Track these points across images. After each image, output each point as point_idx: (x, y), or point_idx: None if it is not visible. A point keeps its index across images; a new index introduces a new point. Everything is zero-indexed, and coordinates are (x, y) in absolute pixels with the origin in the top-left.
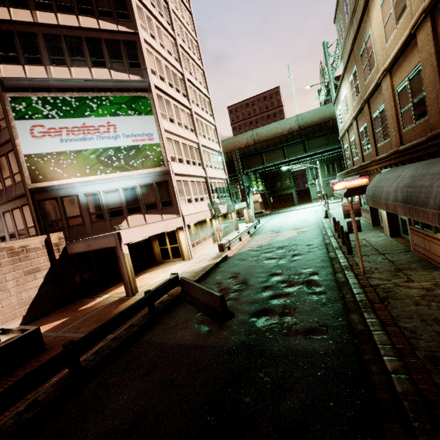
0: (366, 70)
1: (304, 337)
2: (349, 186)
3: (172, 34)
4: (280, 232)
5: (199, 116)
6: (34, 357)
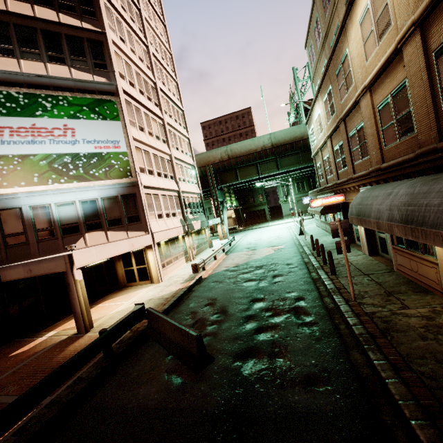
0: (343, 89)
1: (304, 390)
2: (326, 203)
3: (144, 41)
4: (256, 249)
5: (171, 127)
6: None
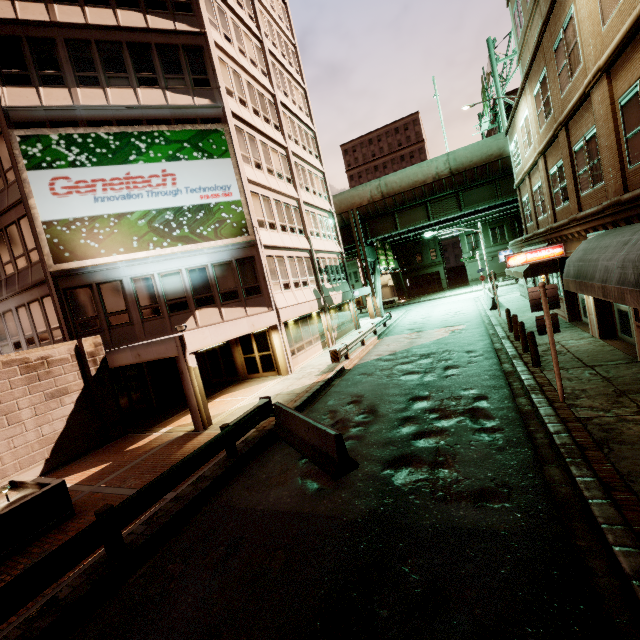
0: (565, 74)
1: (472, 506)
2: (533, 260)
3: (256, 33)
4: (422, 331)
5: (298, 159)
6: (57, 525)
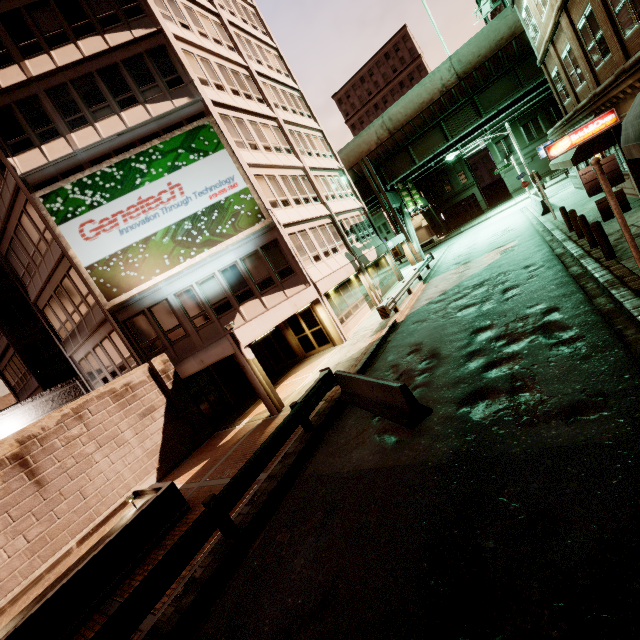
0: None
1: (564, 423)
2: (580, 141)
3: (211, 9)
4: (470, 261)
5: (292, 125)
6: (179, 519)
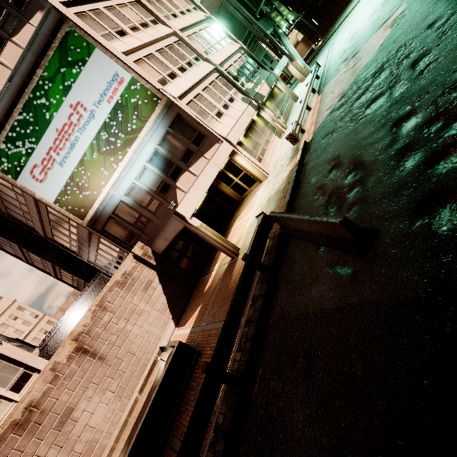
0: None
1: None
2: None
3: None
4: (357, 51)
5: None
6: (195, 363)
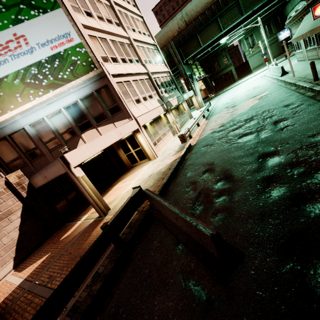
0: None
1: None
2: None
3: None
4: (236, 105)
5: (120, 7)
6: None
